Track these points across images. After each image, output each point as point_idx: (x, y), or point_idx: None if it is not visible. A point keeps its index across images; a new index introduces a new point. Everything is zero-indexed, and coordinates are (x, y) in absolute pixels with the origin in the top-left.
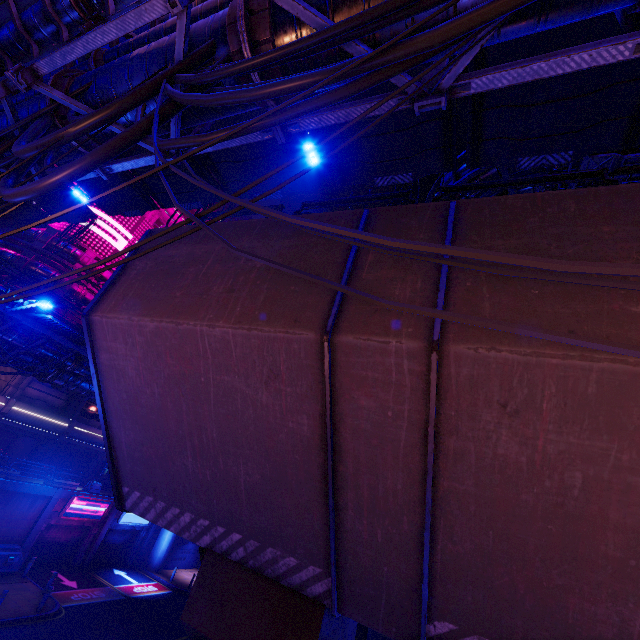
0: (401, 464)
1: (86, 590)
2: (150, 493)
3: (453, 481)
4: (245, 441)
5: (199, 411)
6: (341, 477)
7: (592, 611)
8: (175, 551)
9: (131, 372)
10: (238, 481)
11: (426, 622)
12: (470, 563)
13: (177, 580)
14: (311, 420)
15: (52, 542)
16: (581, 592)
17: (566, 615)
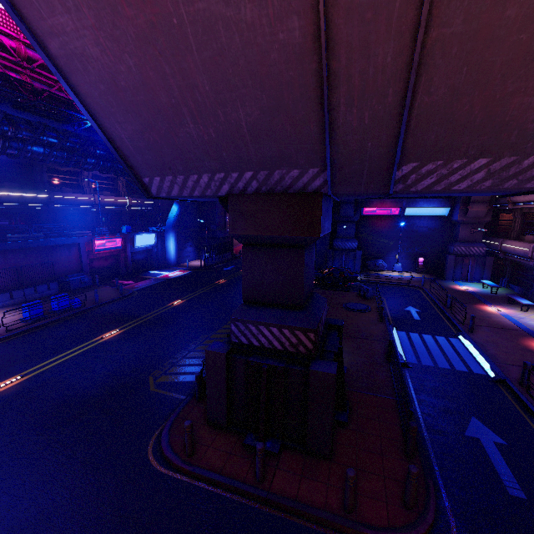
0: (394, 32)
1: (141, 282)
2: (168, 173)
3: (442, 27)
4: (238, 80)
5: (184, 67)
6: (334, 76)
7: (528, 103)
8: (181, 254)
9: (94, 52)
10: (240, 126)
11: (396, 170)
12: (440, 107)
13: (191, 266)
14: (302, 20)
15: (100, 268)
16: (525, 90)
17: (505, 116)
